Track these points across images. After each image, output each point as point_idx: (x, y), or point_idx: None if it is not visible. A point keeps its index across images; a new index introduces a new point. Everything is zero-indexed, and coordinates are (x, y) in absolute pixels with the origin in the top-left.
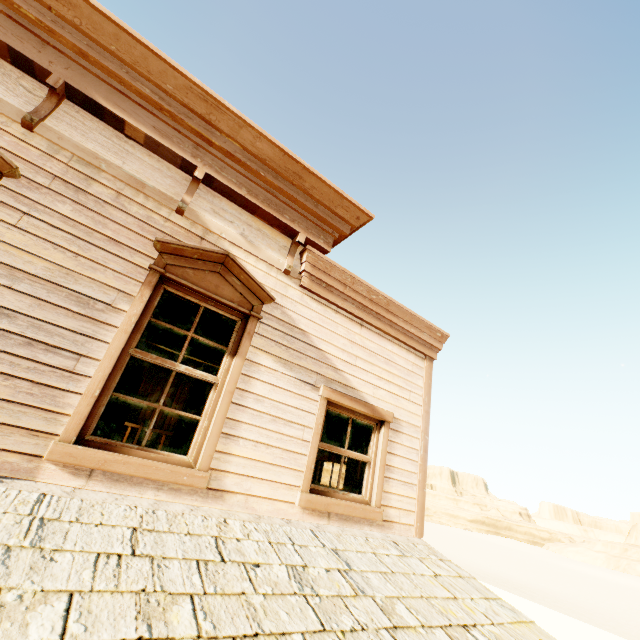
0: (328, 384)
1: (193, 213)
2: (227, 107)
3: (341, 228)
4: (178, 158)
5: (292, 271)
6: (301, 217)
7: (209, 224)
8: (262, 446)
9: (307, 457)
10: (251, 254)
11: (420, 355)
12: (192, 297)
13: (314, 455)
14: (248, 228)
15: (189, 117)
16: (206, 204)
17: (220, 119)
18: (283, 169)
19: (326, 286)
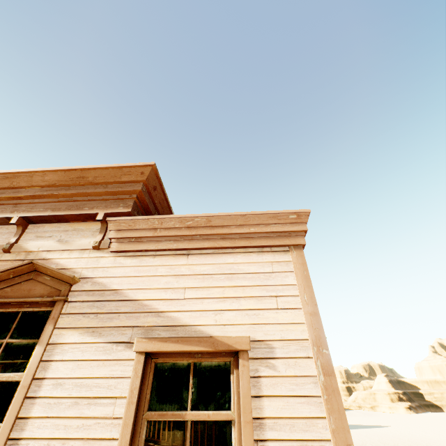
0: (148, 334)
1: (18, 247)
2: (18, 172)
3: (132, 189)
4: (5, 219)
5: (103, 244)
6: (100, 202)
7: (30, 247)
8: (57, 443)
9: (118, 442)
10: (65, 250)
11: (280, 249)
12: (13, 308)
13: (127, 436)
14: (65, 233)
15: (3, 193)
16: (32, 235)
17: (19, 181)
18: (69, 181)
19: (136, 240)
